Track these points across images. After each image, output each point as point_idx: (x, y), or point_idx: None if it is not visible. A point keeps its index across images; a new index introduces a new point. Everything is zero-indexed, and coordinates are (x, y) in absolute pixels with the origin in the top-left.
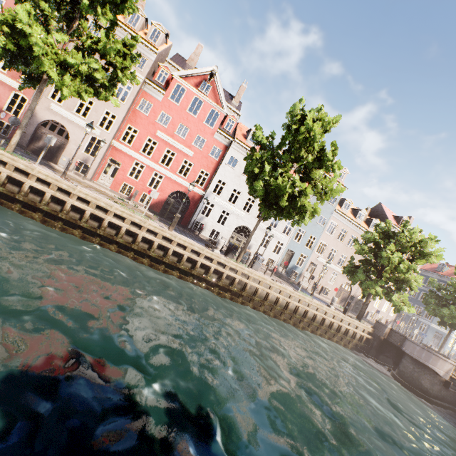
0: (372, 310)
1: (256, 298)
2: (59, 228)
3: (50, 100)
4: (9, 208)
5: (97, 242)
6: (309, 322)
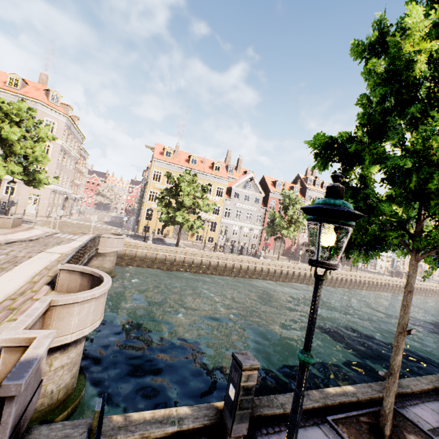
0: (434, 273)
1: (421, 291)
2: (372, 290)
3: (301, 234)
4: (362, 289)
5: (380, 291)
6: (438, 293)
